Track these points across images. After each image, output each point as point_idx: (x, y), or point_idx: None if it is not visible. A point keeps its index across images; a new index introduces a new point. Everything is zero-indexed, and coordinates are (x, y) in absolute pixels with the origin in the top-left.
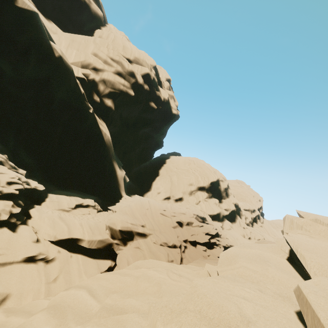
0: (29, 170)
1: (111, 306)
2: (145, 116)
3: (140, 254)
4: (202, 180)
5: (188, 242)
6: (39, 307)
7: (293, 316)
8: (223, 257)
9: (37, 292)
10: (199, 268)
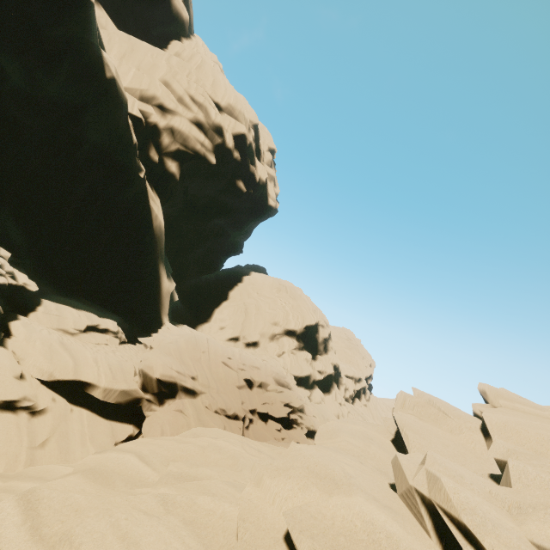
0: (14, 252)
1: (180, 474)
2: (225, 200)
3: (182, 422)
4: (293, 320)
5: (257, 413)
6: (54, 473)
7: (386, 486)
8: (323, 430)
9: (13, 460)
10: (279, 448)
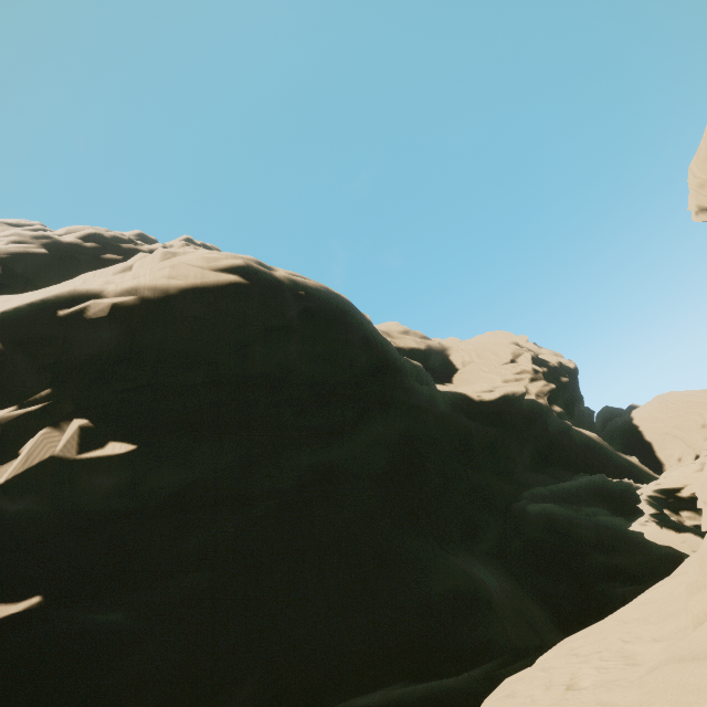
0: None
1: None
2: (566, 395)
3: None
4: None
5: None
6: None
7: None
8: None
9: None
10: None
